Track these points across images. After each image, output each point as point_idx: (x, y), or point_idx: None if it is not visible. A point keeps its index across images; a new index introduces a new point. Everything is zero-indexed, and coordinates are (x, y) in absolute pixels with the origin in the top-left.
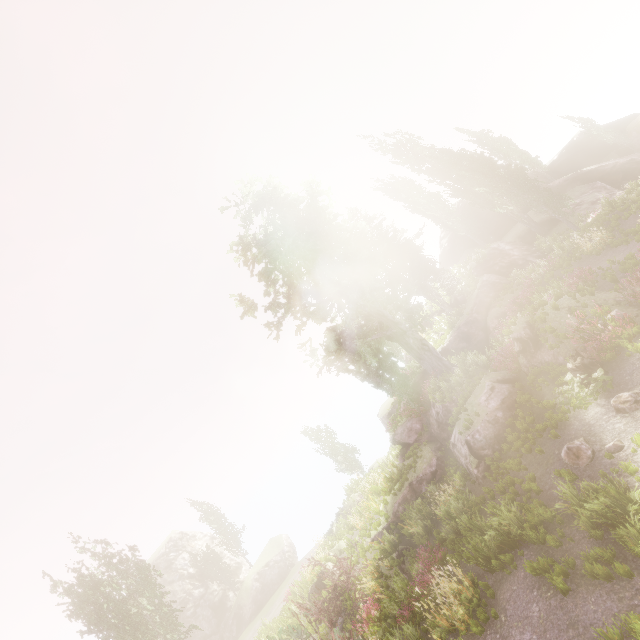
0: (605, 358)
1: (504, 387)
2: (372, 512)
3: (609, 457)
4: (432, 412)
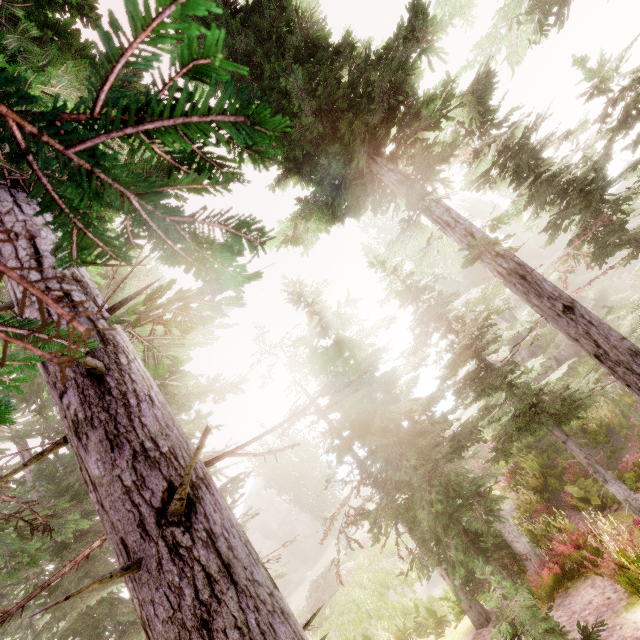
0: None
1: None
2: None
3: None
4: (517, 359)
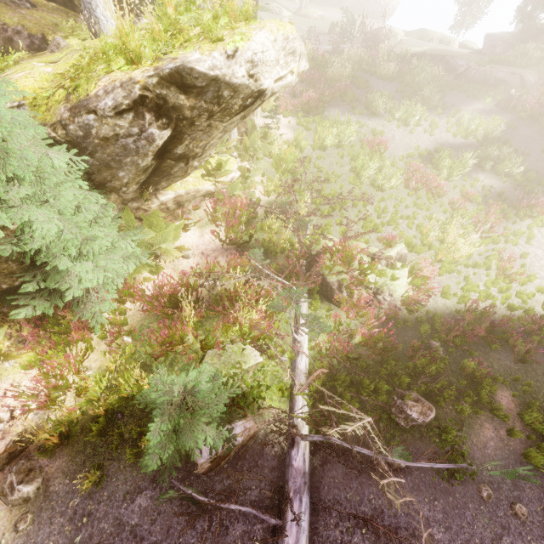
0: (518, 108)
1: (515, 81)
2: (424, 46)
3: (452, 106)
4: (508, 53)
